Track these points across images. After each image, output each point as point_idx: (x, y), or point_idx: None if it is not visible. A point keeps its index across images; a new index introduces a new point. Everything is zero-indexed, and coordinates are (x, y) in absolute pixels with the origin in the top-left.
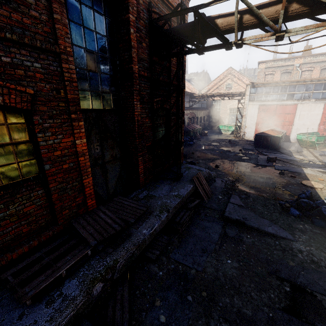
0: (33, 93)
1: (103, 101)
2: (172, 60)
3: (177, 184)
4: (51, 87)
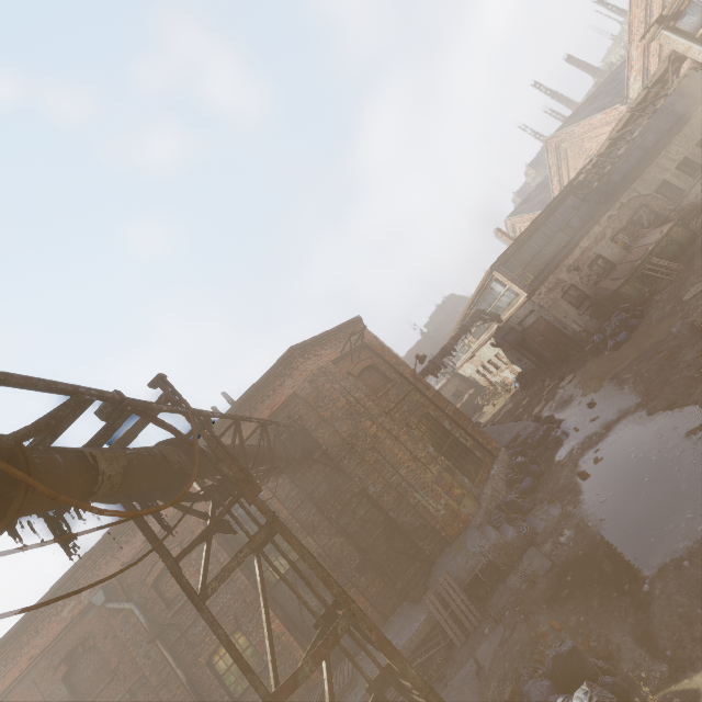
0: (234, 617)
1: (291, 555)
2: (325, 435)
3: (413, 611)
4: (240, 602)
